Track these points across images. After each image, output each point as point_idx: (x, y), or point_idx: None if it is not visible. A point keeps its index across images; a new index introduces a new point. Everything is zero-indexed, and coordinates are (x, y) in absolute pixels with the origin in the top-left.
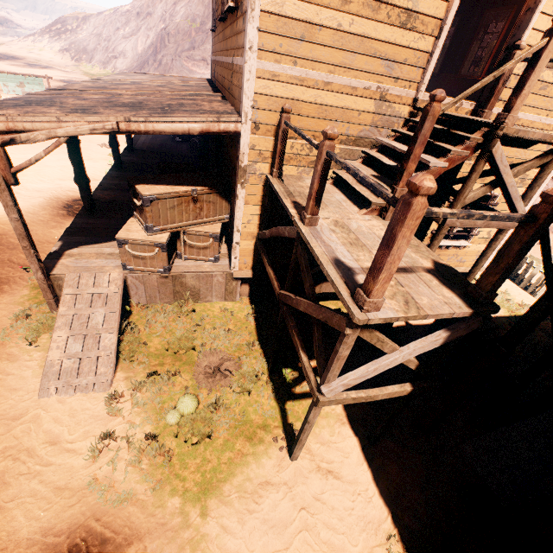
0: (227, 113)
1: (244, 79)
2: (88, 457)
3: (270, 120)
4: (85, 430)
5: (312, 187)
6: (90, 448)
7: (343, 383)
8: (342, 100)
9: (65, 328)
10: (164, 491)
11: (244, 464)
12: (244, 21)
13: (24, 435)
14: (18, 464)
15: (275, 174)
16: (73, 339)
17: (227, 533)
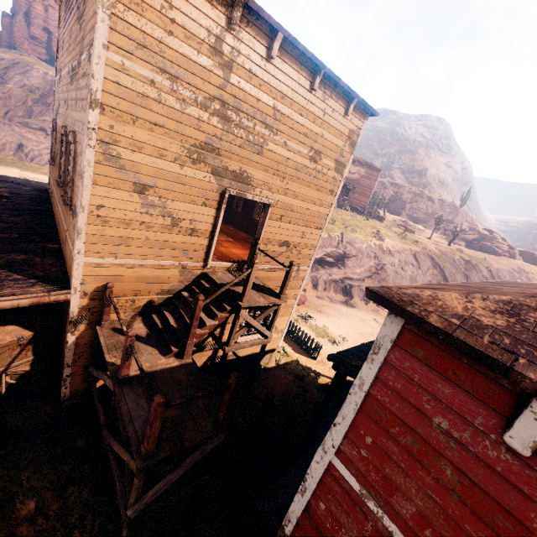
0: (59, 282)
1: (73, 269)
2: None
3: (97, 289)
4: None
5: (122, 361)
6: None
7: (143, 502)
8: (155, 272)
9: None
10: None
11: None
12: (74, 228)
13: None
14: None
15: (103, 325)
16: None
17: None
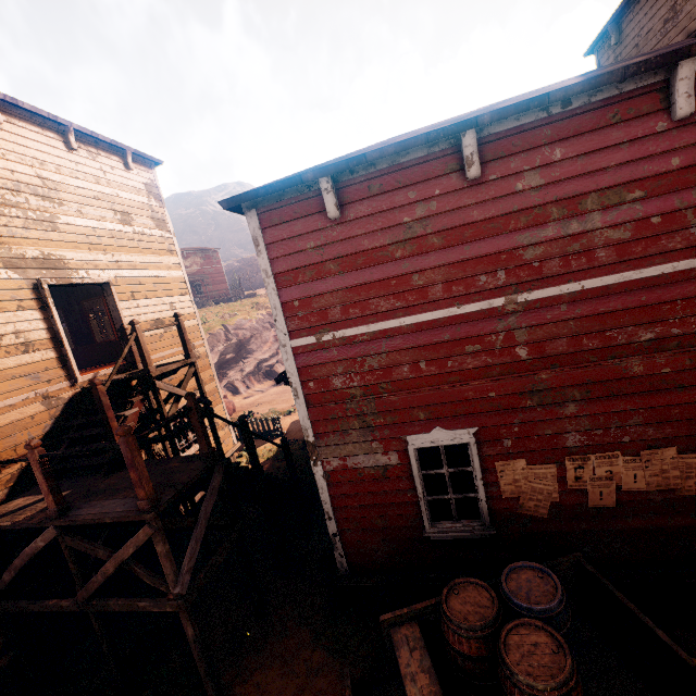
0: None
1: None
2: None
3: None
4: None
5: (44, 487)
6: None
7: (185, 570)
8: (6, 418)
9: None
10: None
11: None
12: None
13: None
14: None
15: None
16: None
17: None
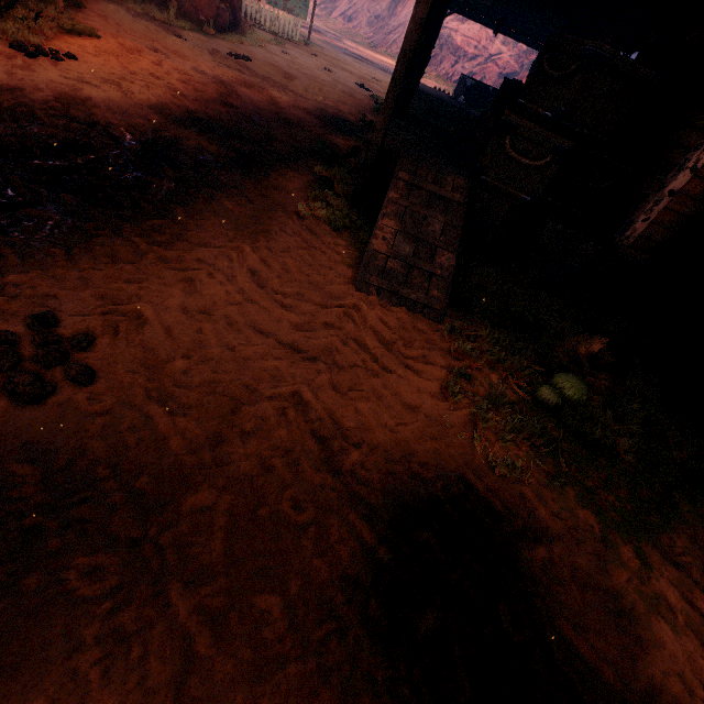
0: None
1: None
2: (438, 389)
3: None
4: (424, 355)
5: None
6: (437, 380)
7: None
8: None
9: (394, 219)
10: (565, 491)
11: (682, 520)
12: None
13: (349, 322)
14: (349, 351)
15: None
16: (403, 237)
17: (698, 615)
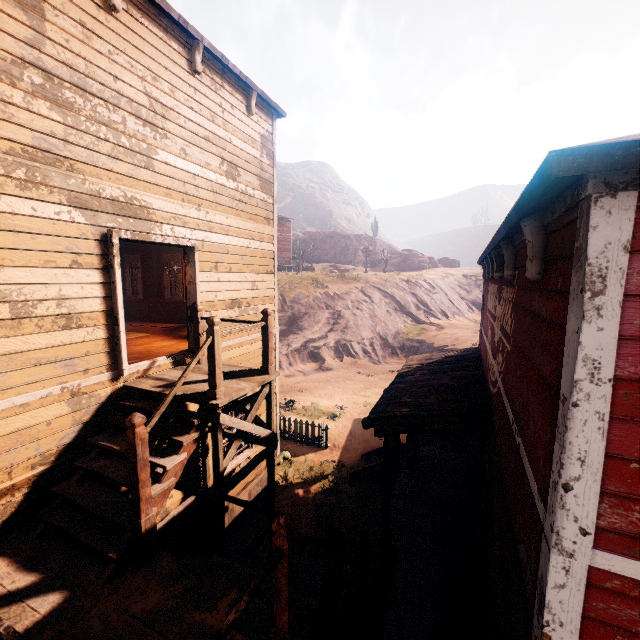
0: None
1: None
2: None
3: None
4: None
5: None
6: None
7: None
8: (9, 424)
9: None
10: None
11: None
12: None
13: None
14: None
15: None
16: None
17: None
